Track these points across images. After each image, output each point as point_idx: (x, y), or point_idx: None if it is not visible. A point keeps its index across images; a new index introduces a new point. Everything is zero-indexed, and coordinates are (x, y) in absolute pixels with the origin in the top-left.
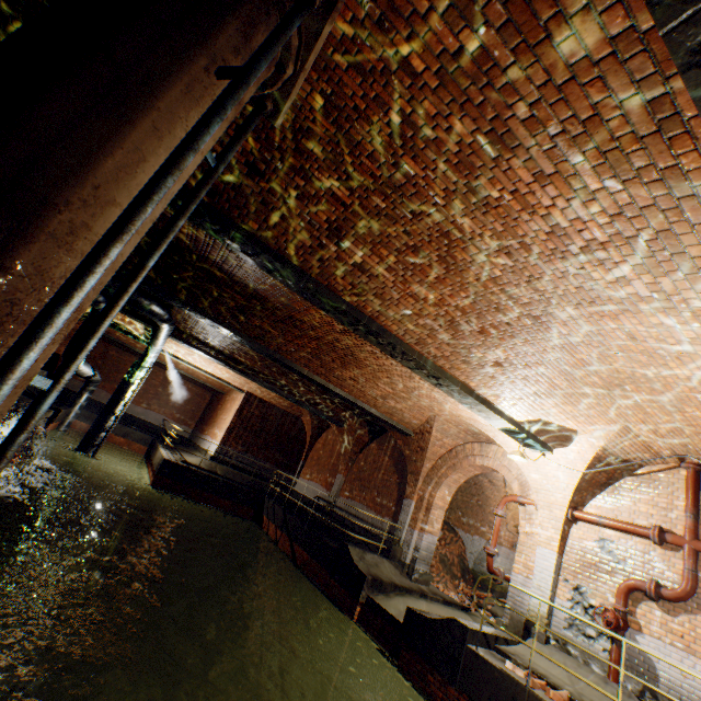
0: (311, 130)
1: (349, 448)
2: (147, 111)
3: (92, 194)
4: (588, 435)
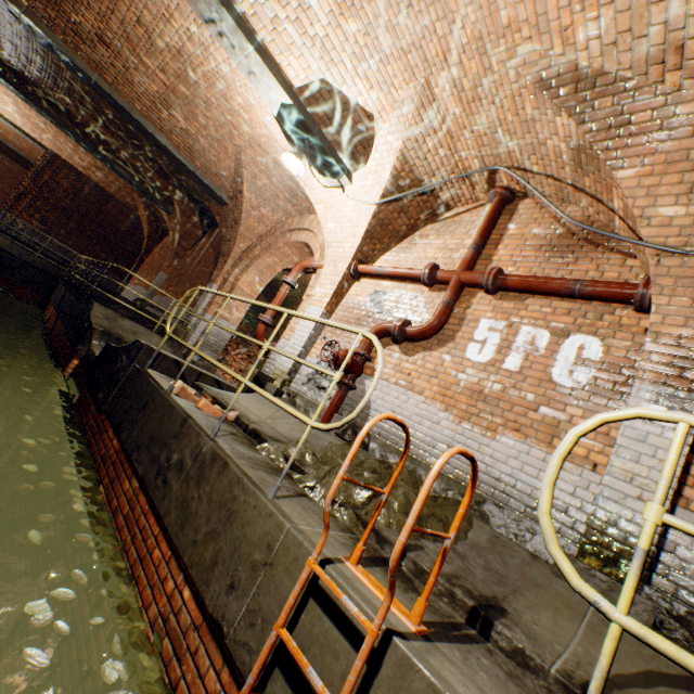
0: None
1: (177, 242)
2: None
3: None
4: (387, 129)
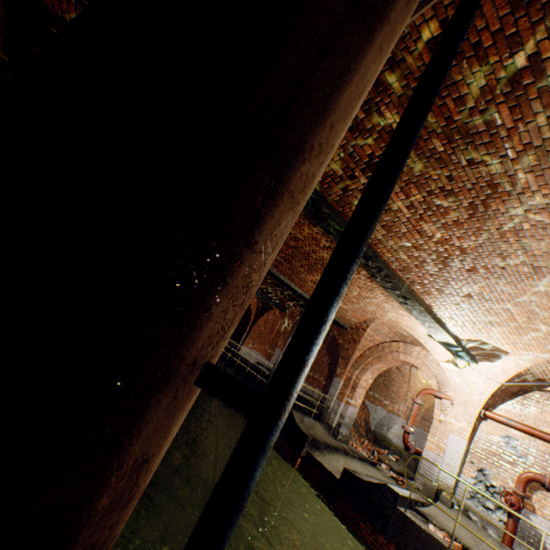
0: (403, 62)
1: (289, 329)
2: (383, 21)
3: (326, 135)
4: (517, 357)
